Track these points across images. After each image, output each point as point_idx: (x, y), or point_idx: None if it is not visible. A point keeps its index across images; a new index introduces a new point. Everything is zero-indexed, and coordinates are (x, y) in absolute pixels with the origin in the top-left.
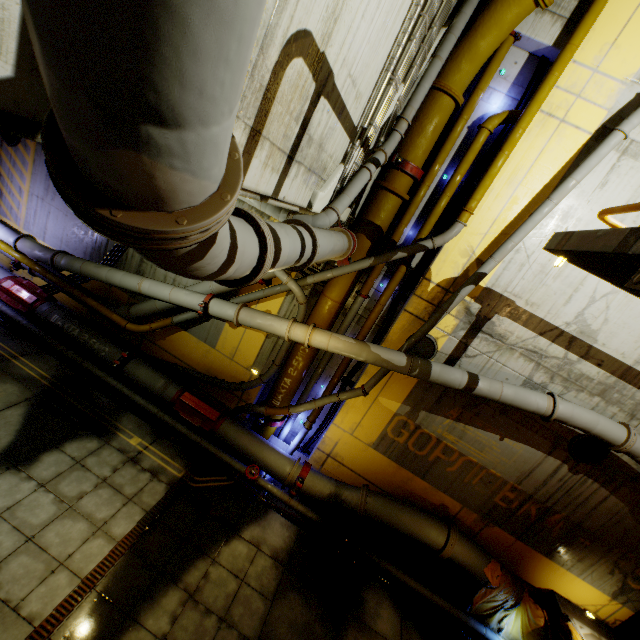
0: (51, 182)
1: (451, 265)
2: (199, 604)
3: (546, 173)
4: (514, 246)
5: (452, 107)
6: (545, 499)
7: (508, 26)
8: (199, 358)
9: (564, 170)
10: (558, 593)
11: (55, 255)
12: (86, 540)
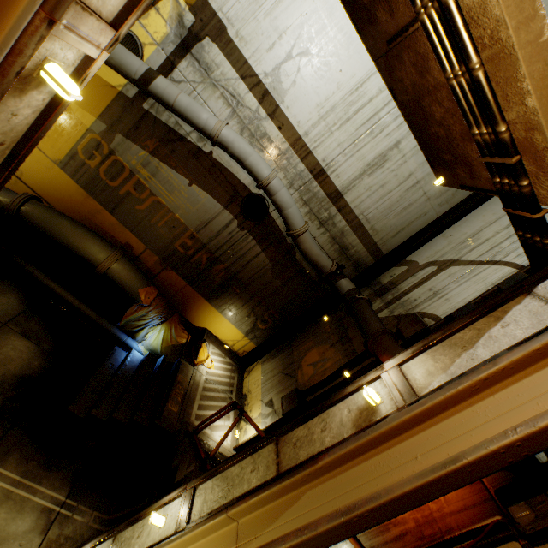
0: None
1: None
2: None
3: None
4: None
5: None
6: (216, 250)
7: None
8: None
9: None
10: (210, 331)
11: None
12: None
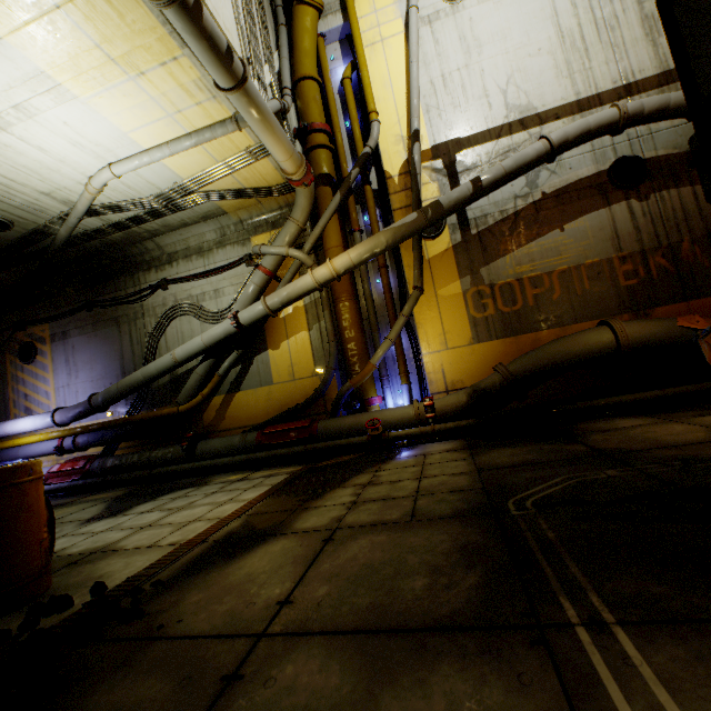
0: (71, 364)
1: (396, 156)
2: (381, 484)
3: (400, 66)
4: (417, 101)
5: (316, 86)
6: (656, 242)
7: (311, 29)
8: (265, 407)
9: (408, 56)
10: None
11: (91, 397)
12: (213, 509)
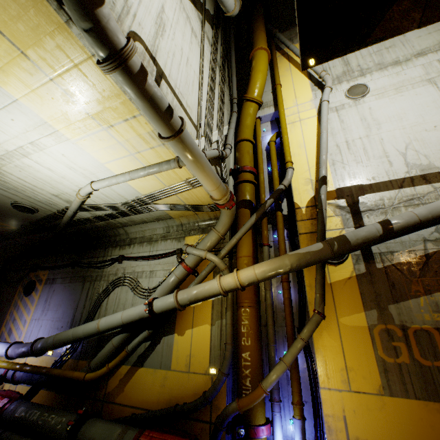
0: (47, 303)
1: (305, 193)
2: None
3: (312, 135)
4: (326, 156)
5: (250, 144)
6: None
7: (252, 114)
8: (158, 392)
9: (319, 129)
10: None
11: (36, 341)
12: None
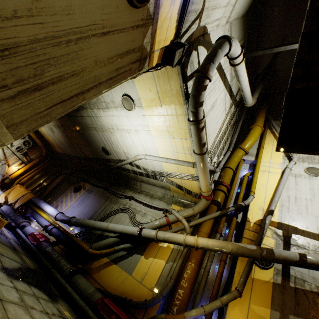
0: (82, 201)
1: (256, 214)
2: None
3: (273, 183)
4: (277, 199)
5: (232, 171)
6: None
7: (240, 156)
8: (118, 284)
9: (279, 182)
10: None
11: (73, 217)
12: None
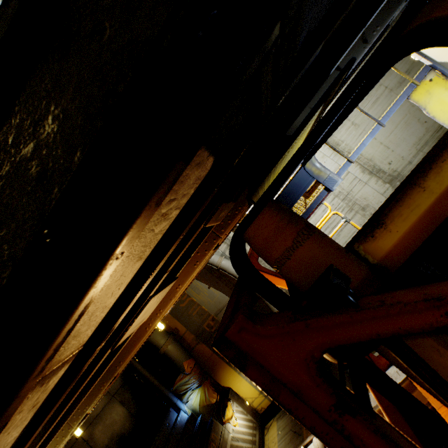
0: None
1: None
2: None
3: None
4: None
5: None
6: None
7: None
8: None
9: None
10: (233, 389)
11: None
12: None
